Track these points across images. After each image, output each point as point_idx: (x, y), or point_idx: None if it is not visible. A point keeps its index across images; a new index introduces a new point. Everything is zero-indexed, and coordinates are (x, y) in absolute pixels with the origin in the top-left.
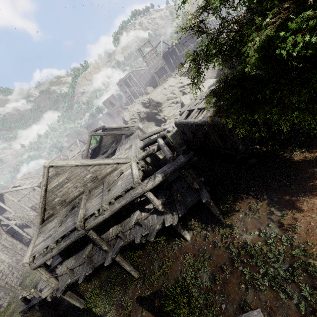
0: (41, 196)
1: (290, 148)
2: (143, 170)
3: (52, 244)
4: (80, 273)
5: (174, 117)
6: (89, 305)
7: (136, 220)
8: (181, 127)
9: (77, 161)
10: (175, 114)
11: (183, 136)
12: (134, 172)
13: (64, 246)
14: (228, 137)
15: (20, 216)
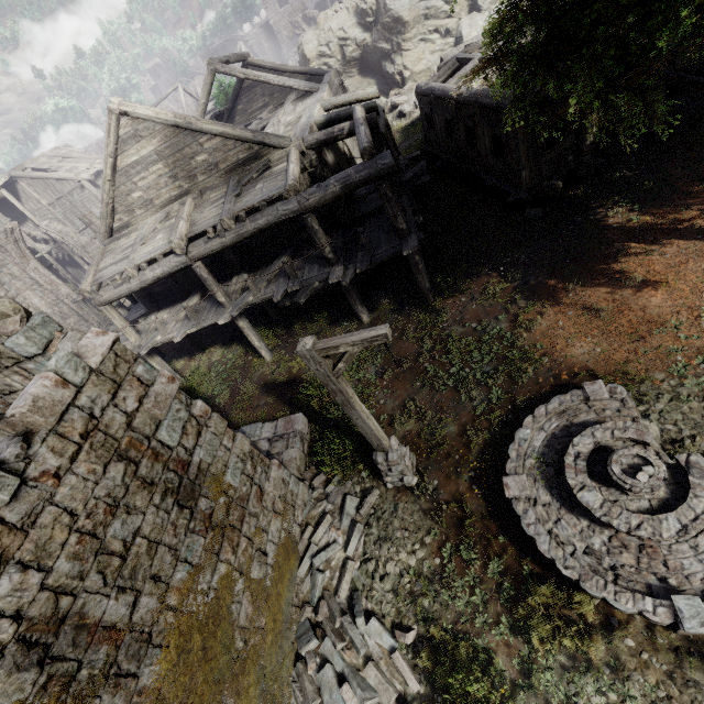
0: (106, 179)
1: (615, 199)
2: (312, 173)
3: (131, 269)
4: (178, 331)
5: (428, 77)
6: (190, 383)
7: (282, 269)
8: (427, 102)
9: (177, 116)
10: (431, 69)
11: (426, 131)
12: (291, 168)
13: (151, 279)
14: (508, 147)
15: (60, 230)
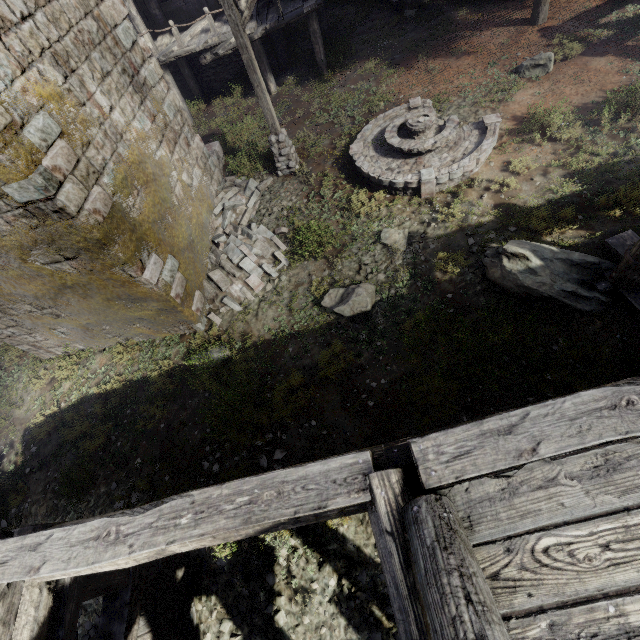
0: None
1: (466, 4)
2: None
3: None
4: None
5: None
6: None
7: (203, 28)
8: None
9: None
10: None
11: None
12: None
13: None
14: None
15: None
